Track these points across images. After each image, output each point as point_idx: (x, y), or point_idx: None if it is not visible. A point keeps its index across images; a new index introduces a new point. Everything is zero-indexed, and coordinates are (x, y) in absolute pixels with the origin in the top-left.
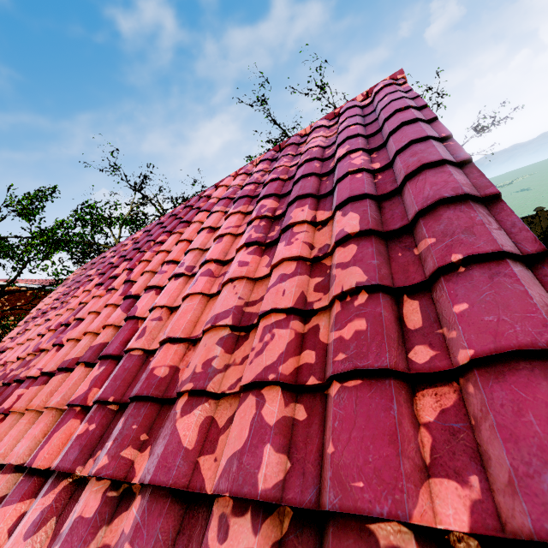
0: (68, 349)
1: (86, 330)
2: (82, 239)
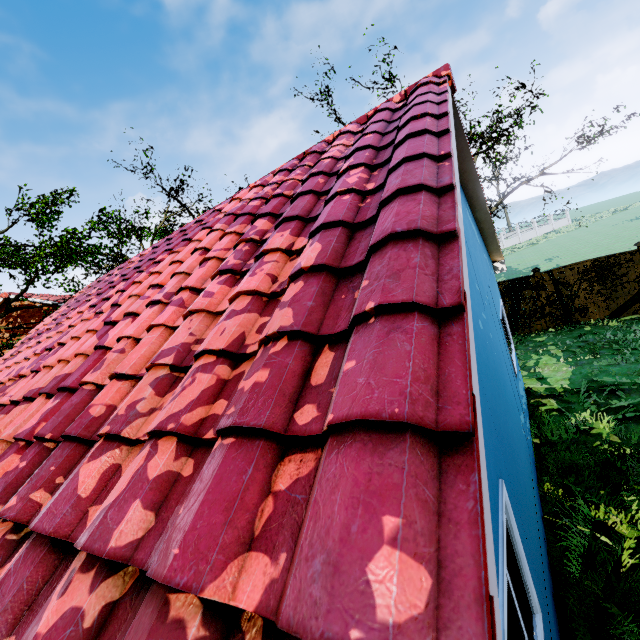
0: (41, 377)
1: (60, 357)
2: (99, 252)
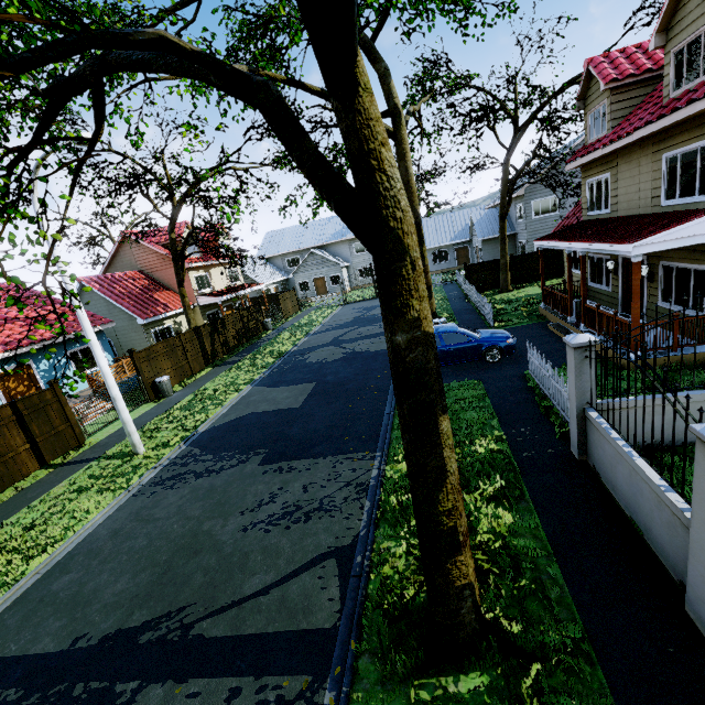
0: None
1: None
2: None
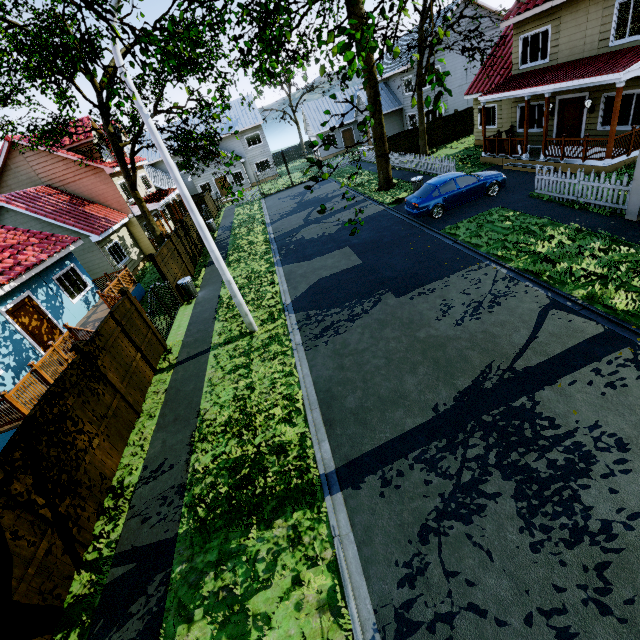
0: None
1: None
2: None
